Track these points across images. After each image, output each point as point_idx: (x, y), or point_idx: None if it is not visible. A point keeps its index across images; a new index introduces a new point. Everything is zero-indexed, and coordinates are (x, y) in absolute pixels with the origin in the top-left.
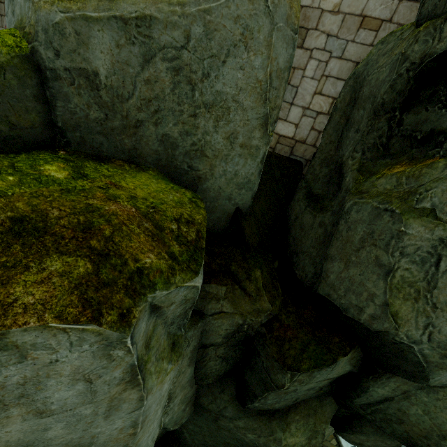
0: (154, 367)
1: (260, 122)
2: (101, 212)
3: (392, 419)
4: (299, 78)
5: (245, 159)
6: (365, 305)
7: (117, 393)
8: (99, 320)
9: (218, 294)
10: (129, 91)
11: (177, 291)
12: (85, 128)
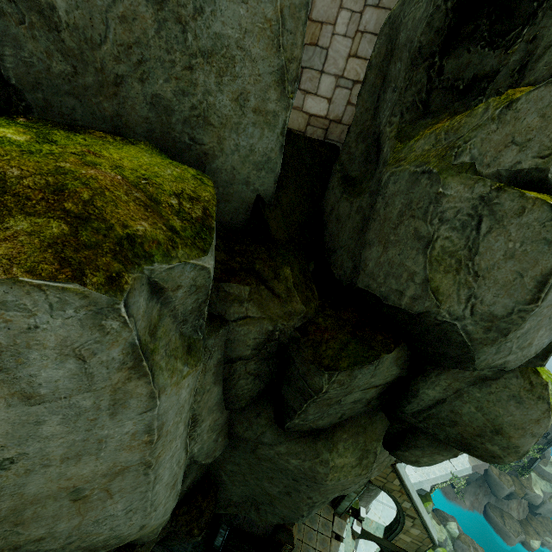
0: (165, 362)
1: (275, 78)
2: (77, 175)
3: (445, 423)
4: (329, 36)
5: (261, 130)
6: (405, 287)
7: (120, 382)
8: (82, 279)
9: (240, 295)
10: (100, 32)
11: (181, 269)
12: (49, 87)
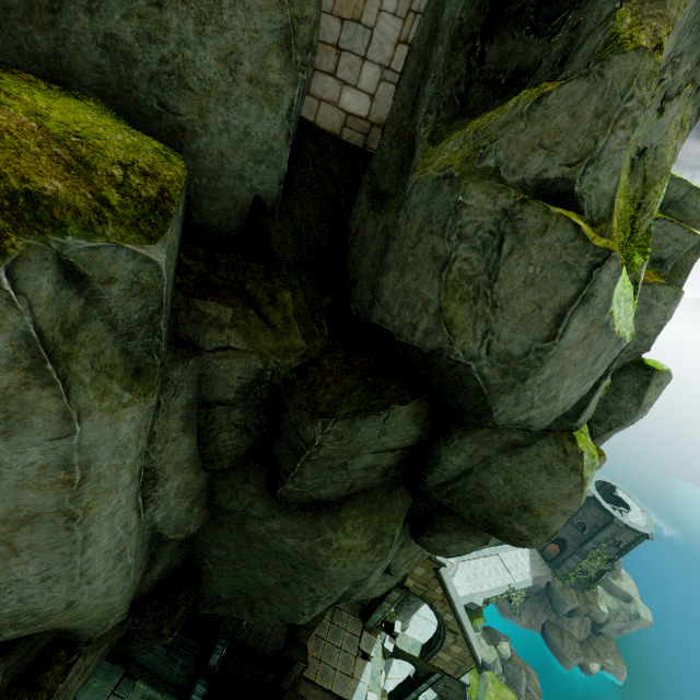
0: (90, 377)
1: (278, 40)
2: None
3: (470, 498)
4: (375, 13)
5: (260, 107)
6: (419, 319)
7: (13, 387)
8: None
9: (220, 318)
10: None
11: (111, 253)
12: None
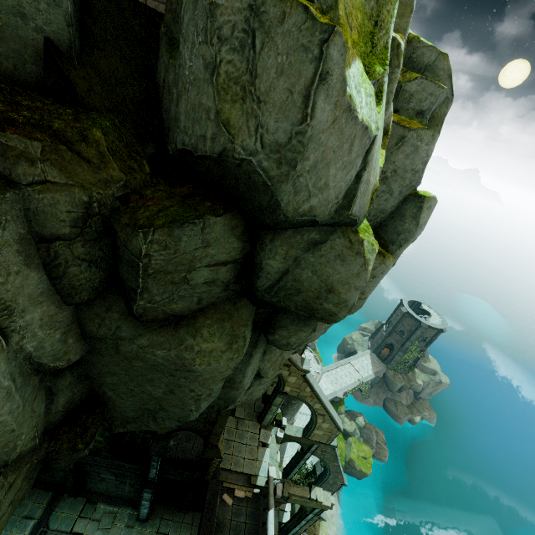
0: None
1: None
2: None
3: (292, 293)
4: None
5: None
6: (206, 129)
7: None
8: None
9: (28, 152)
10: None
11: None
12: None
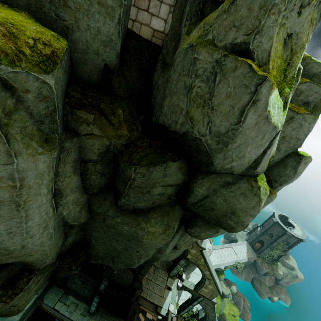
0: (20, 137)
1: None
2: None
3: (208, 209)
4: None
5: (104, 18)
6: (178, 118)
7: None
8: None
9: (87, 119)
10: None
11: (25, 76)
12: None
